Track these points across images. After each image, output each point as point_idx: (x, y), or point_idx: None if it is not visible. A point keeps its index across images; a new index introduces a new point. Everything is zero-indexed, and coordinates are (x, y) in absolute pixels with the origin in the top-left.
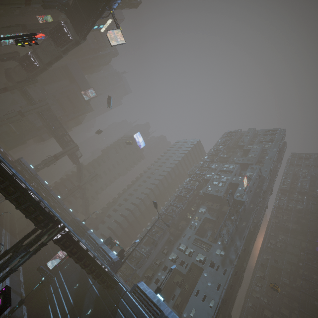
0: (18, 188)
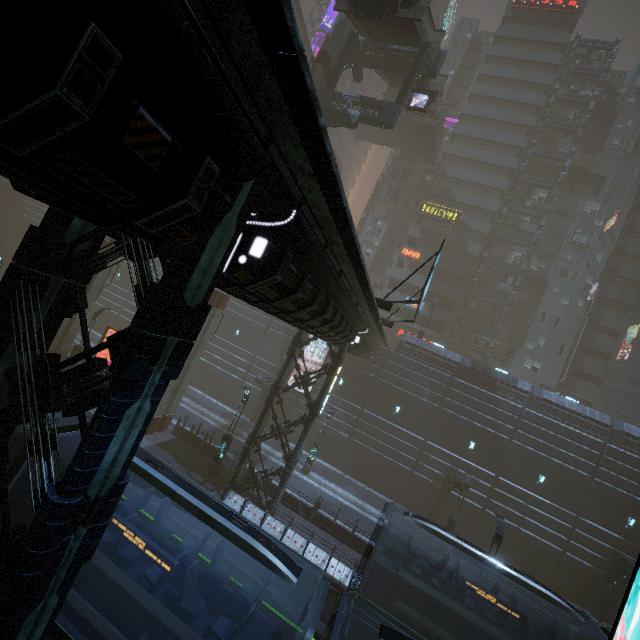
0: None
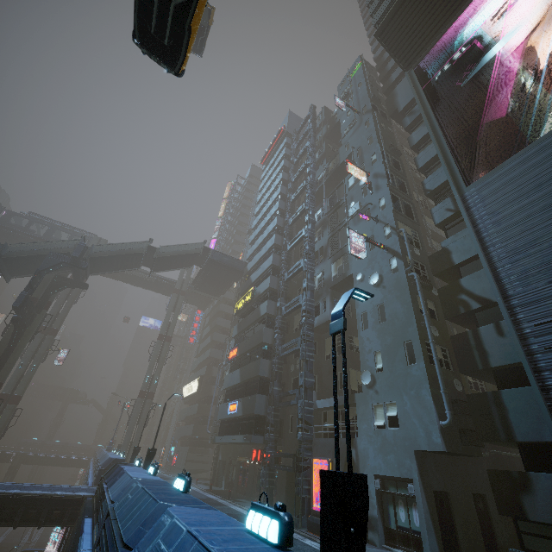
0: None
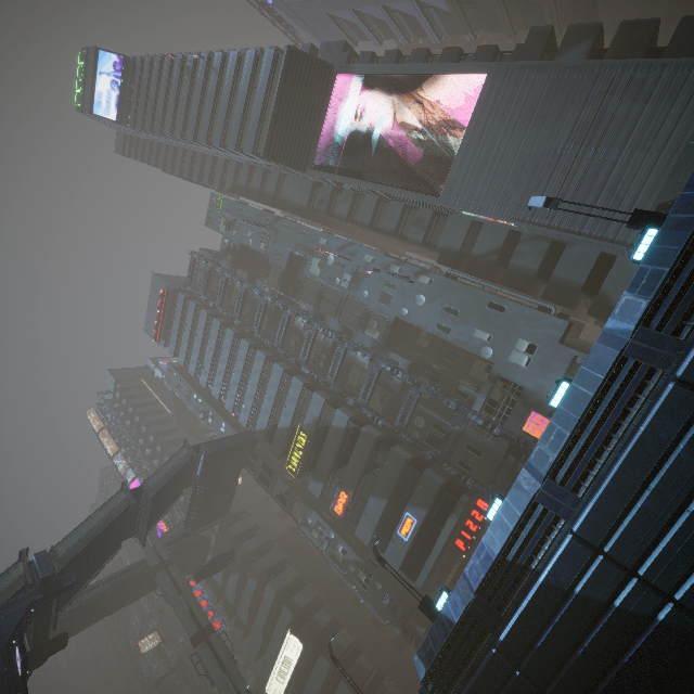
0: None
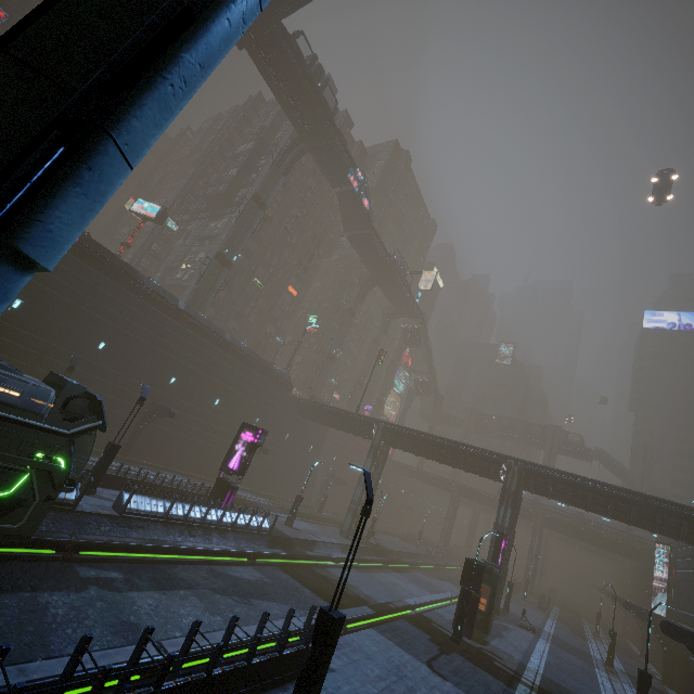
0: (445, 447)
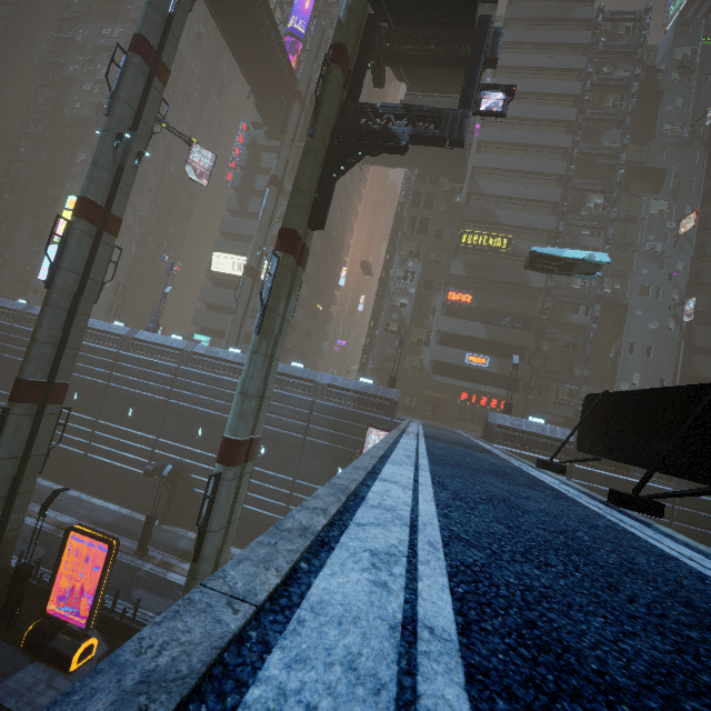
0: None
